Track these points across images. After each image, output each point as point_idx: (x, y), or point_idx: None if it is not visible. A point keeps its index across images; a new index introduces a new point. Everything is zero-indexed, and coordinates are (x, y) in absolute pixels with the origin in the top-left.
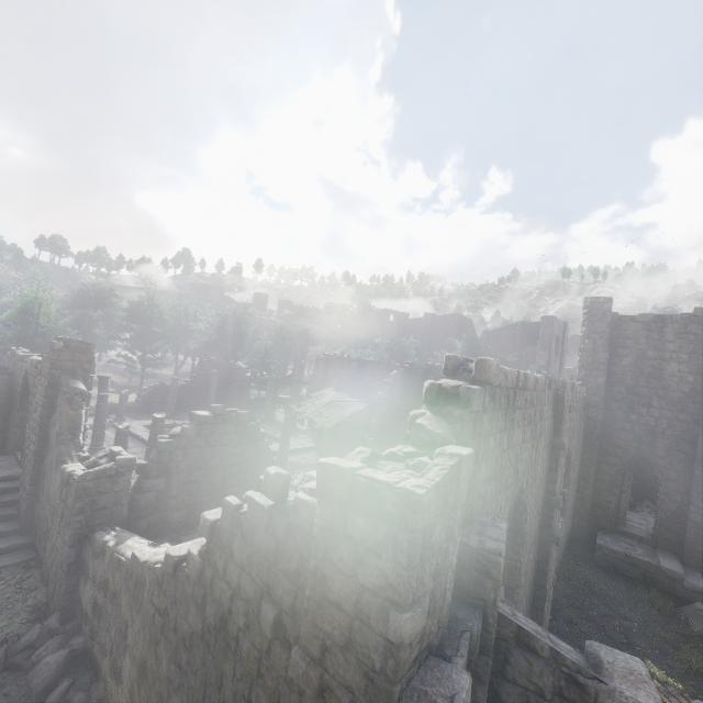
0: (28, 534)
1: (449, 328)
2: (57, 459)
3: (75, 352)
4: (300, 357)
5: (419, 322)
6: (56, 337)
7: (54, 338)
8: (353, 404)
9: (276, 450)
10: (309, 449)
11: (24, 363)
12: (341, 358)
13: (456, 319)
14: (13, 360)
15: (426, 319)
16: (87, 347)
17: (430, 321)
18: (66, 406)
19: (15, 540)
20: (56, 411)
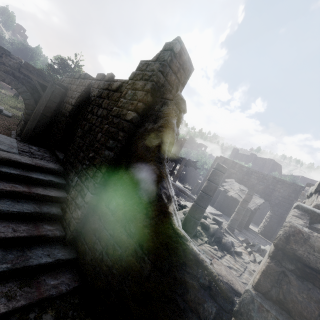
0: (69, 244)
1: (265, 166)
2: (159, 181)
3: (181, 66)
4: (176, 152)
5: (245, 156)
6: (179, 37)
7: (176, 37)
8: (255, 196)
9: (212, 212)
10: (220, 215)
11: (86, 79)
12: (234, 162)
13: (272, 162)
14: (69, 80)
15: (251, 156)
16: (188, 68)
17: (253, 158)
18: (174, 119)
19: (60, 252)
20: (158, 120)
